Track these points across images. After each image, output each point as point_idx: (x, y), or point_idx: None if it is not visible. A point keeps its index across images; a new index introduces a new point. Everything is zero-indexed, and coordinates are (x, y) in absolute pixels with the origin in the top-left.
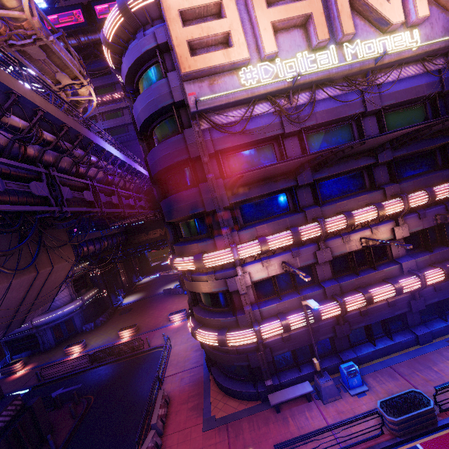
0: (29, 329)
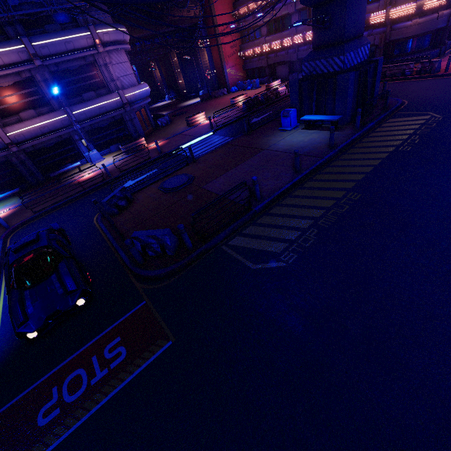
0: (117, 108)
